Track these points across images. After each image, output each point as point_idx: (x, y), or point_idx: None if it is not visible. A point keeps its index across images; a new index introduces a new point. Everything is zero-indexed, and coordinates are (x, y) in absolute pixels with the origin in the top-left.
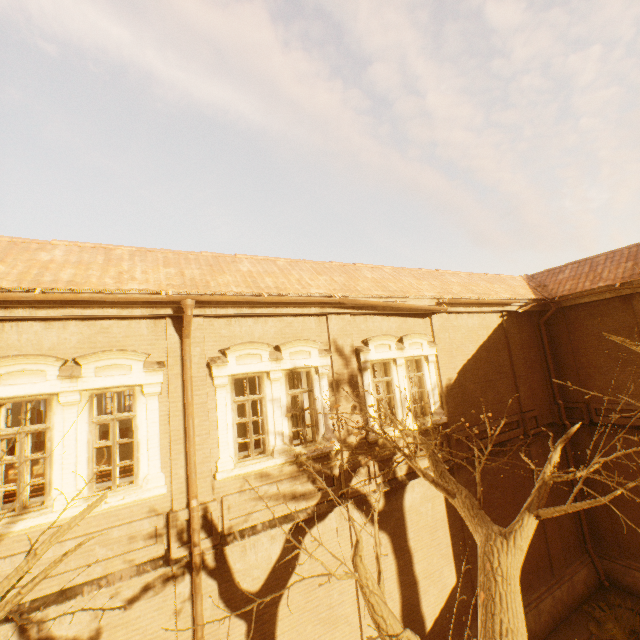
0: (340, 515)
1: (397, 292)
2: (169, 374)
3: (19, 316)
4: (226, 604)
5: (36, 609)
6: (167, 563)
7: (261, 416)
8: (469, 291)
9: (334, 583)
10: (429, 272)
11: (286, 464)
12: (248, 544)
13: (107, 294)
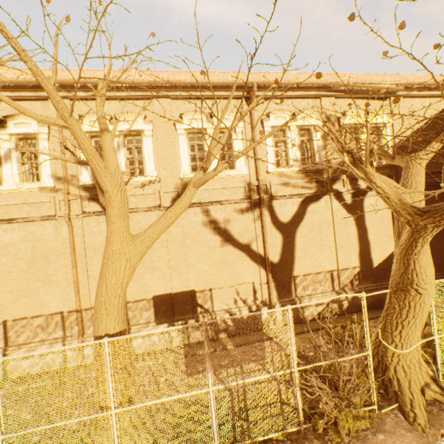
0: (326, 201)
1: (366, 80)
2: (245, 124)
3: (191, 96)
4: (273, 225)
5: (209, 203)
6: (250, 200)
7: (285, 151)
8: (422, 80)
9: (322, 231)
10: (391, 75)
11: (298, 172)
12: (282, 204)
13: (223, 81)
